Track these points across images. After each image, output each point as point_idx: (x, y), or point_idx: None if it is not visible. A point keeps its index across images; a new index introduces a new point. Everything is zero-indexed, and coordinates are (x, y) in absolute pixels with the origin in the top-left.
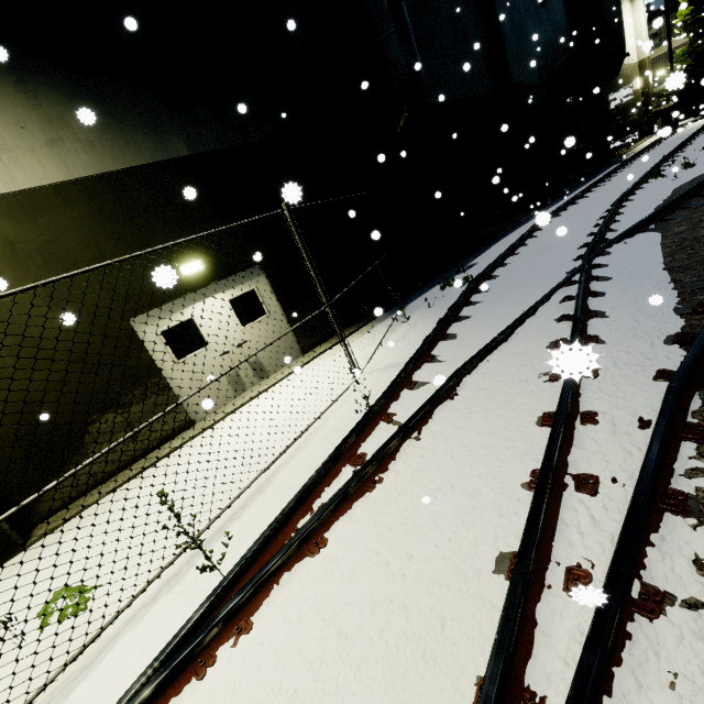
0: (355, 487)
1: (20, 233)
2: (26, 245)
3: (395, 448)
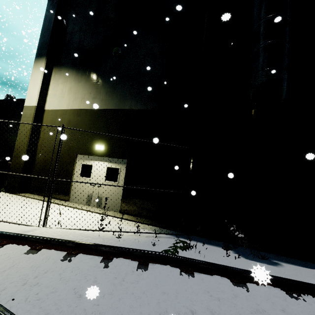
0: None
1: (73, 119)
2: (72, 123)
3: None
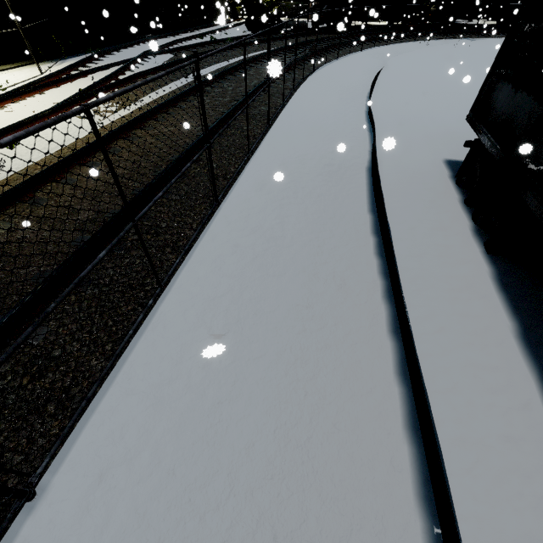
0: (50, 85)
1: None
2: None
3: (63, 82)
